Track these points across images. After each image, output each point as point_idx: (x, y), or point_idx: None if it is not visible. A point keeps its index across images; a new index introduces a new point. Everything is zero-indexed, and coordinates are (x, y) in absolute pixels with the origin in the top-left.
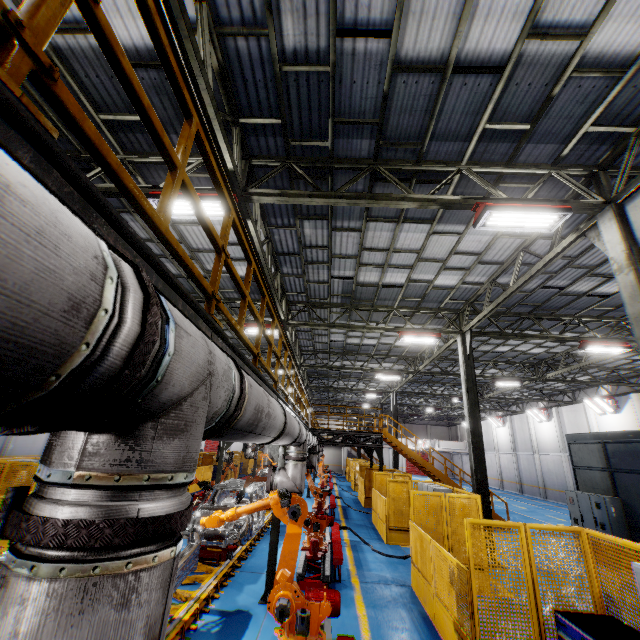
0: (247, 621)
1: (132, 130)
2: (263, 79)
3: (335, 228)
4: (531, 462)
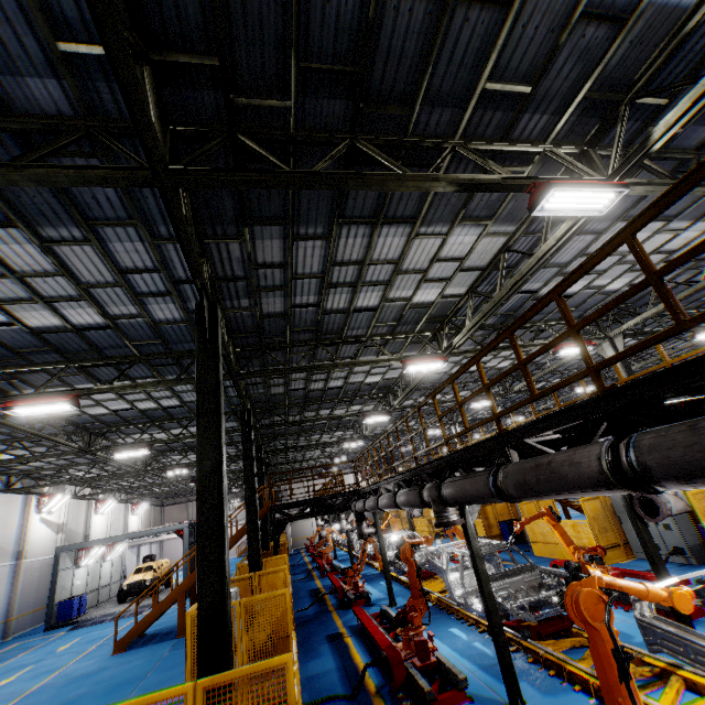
0: None
1: (497, 106)
2: (696, 50)
3: (580, 232)
4: None
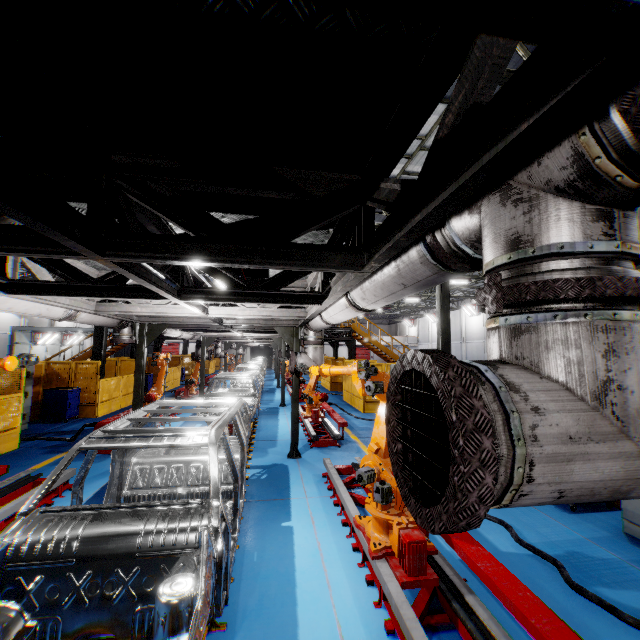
0: (286, 470)
1: None
2: None
3: None
4: (458, 349)
